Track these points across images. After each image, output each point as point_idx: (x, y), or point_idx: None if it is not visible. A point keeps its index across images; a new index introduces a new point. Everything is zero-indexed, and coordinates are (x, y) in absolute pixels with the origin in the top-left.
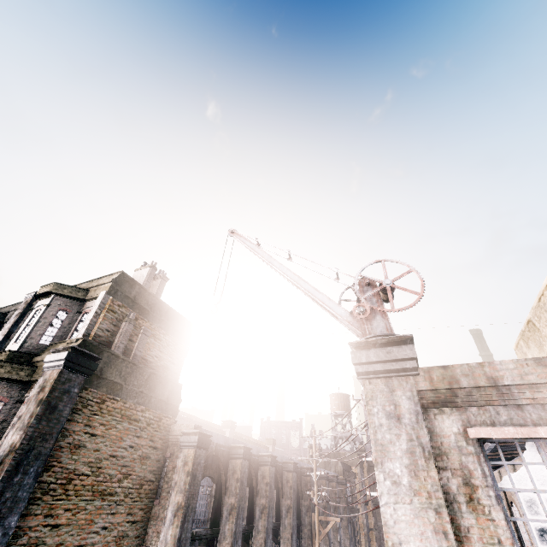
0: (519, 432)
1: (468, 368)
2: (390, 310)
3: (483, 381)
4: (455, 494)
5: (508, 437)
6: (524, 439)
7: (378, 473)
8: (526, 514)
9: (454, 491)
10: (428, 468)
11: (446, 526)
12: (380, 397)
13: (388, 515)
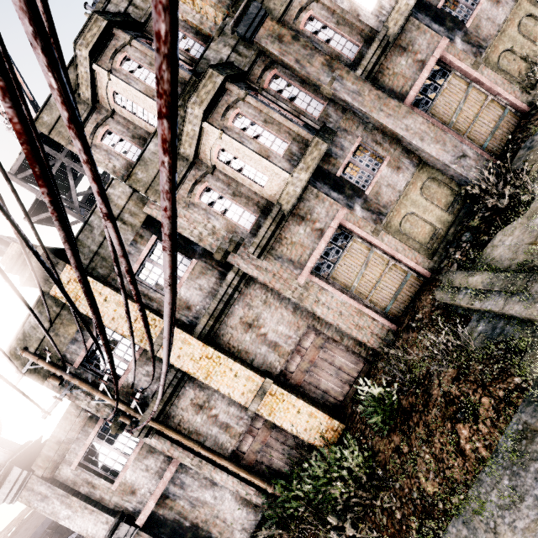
0: (84, 450)
1: (48, 447)
2: None
3: (57, 446)
4: (89, 491)
5: (82, 456)
6: (91, 444)
7: (61, 522)
8: (111, 466)
9: (88, 490)
10: (72, 500)
11: (92, 508)
12: (32, 498)
13: (77, 529)
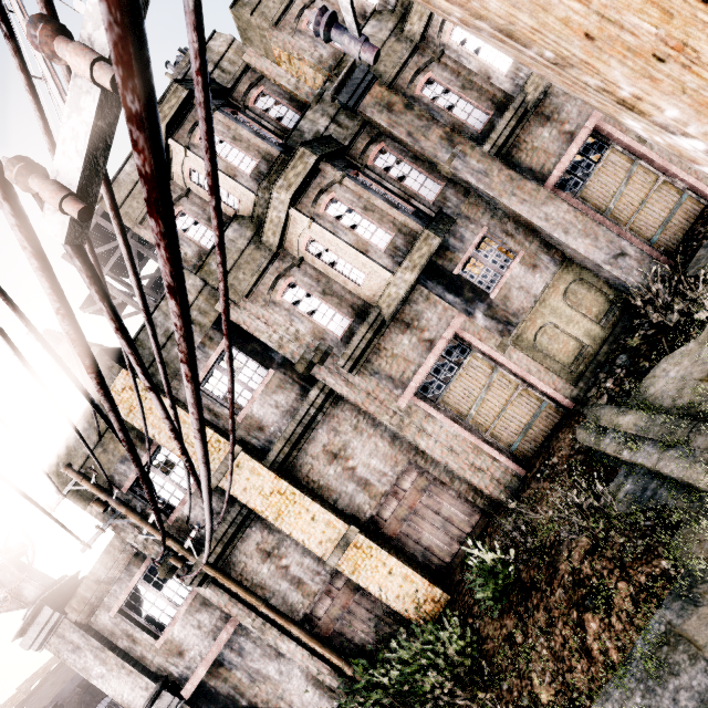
0: (126, 594)
1: (85, 585)
2: (22, 580)
3: (95, 586)
4: (129, 646)
5: (124, 601)
6: (135, 587)
7: (93, 682)
8: (157, 617)
9: (127, 645)
10: (108, 654)
11: (130, 668)
12: (62, 647)
13: (111, 692)
